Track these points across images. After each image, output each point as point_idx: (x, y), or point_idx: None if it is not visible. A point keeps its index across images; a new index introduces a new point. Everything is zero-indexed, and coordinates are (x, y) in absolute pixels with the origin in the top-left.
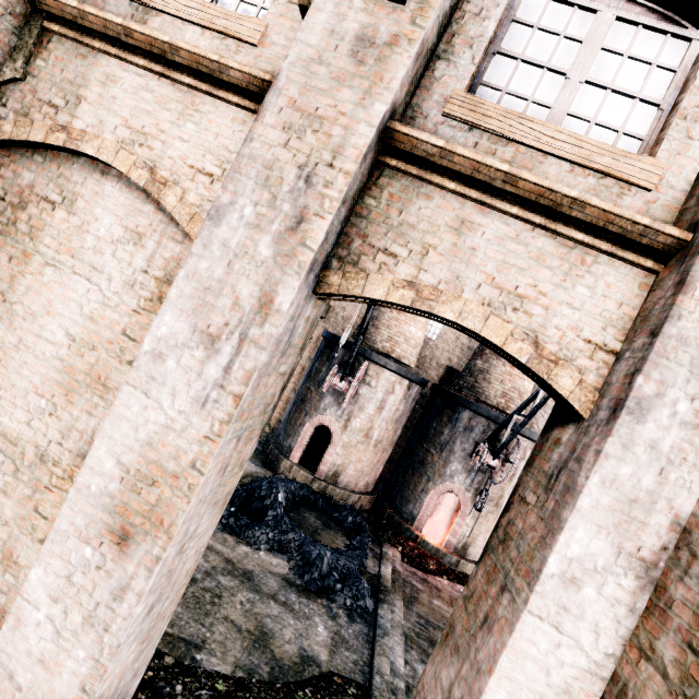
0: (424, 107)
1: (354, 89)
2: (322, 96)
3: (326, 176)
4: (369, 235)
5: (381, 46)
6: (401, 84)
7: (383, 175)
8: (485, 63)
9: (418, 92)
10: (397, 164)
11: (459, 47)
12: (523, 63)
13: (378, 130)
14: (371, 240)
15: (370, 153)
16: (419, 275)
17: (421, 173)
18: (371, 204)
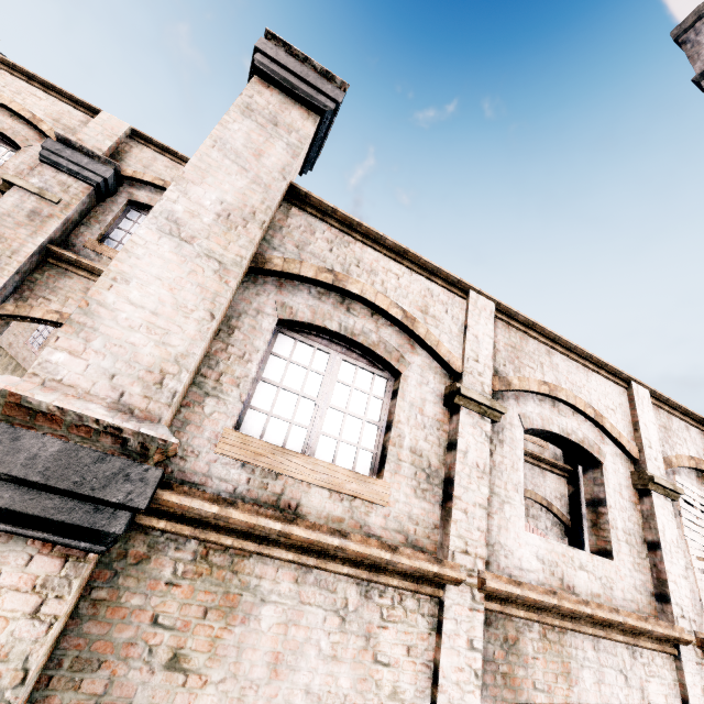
0: (74, 242)
1: (28, 230)
2: (9, 229)
3: (7, 261)
4: (36, 290)
5: (44, 217)
6: (54, 232)
7: (47, 266)
8: (110, 231)
9: (71, 236)
10: (54, 262)
11: (94, 223)
12: (130, 234)
13: (40, 247)
14: (37, 292)
15: (36, 255)
16: (64, 309)
17: (67, 267)
18: (38, 277)
